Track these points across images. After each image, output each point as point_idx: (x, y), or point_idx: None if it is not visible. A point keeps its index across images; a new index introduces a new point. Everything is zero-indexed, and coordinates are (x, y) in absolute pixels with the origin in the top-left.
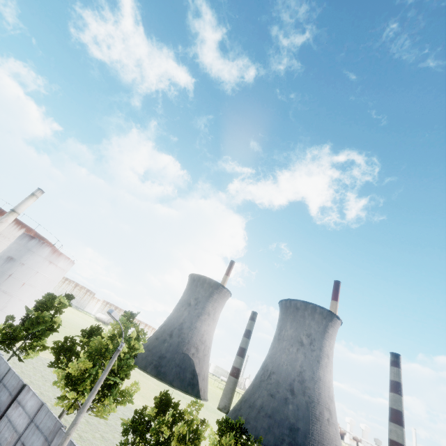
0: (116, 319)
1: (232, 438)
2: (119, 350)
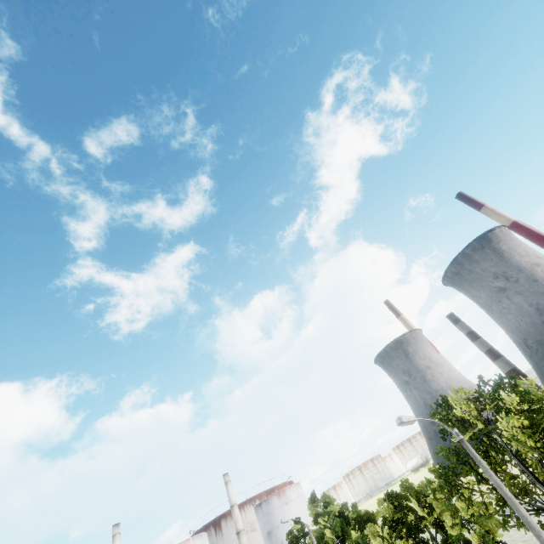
0: (288, 521)
1: (389, 504)
2: (309, 530)
